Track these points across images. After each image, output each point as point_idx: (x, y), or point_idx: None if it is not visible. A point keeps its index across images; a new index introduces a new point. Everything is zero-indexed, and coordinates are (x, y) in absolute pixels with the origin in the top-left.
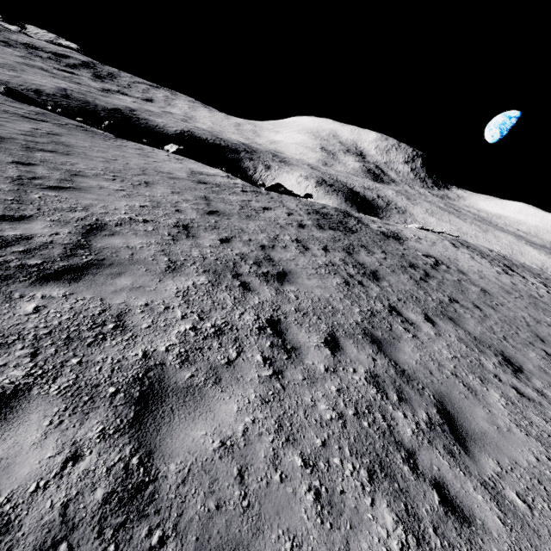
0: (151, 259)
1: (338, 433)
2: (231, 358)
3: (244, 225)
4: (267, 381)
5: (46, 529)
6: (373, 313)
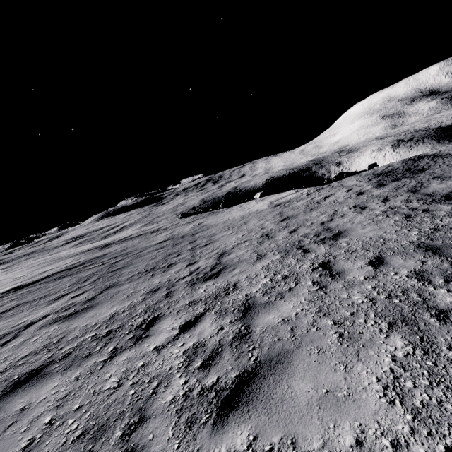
0: (248, 258)
1: (367, 308)
2: (291, 287)
3: (307, 216)
4: (314, 292)
5: (214, 345)
6: (436, 229)
